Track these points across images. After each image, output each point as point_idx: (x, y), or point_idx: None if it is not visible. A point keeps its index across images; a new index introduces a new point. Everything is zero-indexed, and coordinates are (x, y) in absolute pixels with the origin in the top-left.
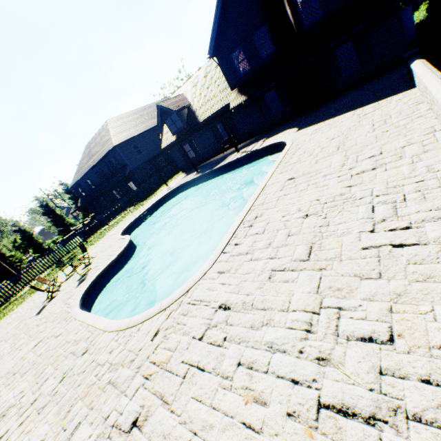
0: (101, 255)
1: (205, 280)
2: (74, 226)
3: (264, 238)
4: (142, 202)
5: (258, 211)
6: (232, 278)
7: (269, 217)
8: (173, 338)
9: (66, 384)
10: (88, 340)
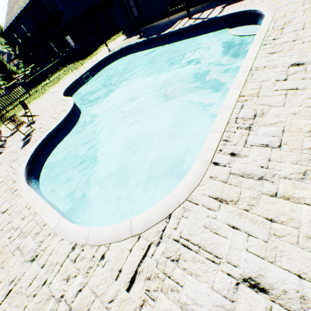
0: (44, 115)
1: (195, 206)
2: (17, 74)
3: (288, 158)
4: (81, 60)
5: (254, 106)
6: (248, 220)
7: (280, 121)
8: (164, 307)
9: (12, 307)
10: (37, 239)
